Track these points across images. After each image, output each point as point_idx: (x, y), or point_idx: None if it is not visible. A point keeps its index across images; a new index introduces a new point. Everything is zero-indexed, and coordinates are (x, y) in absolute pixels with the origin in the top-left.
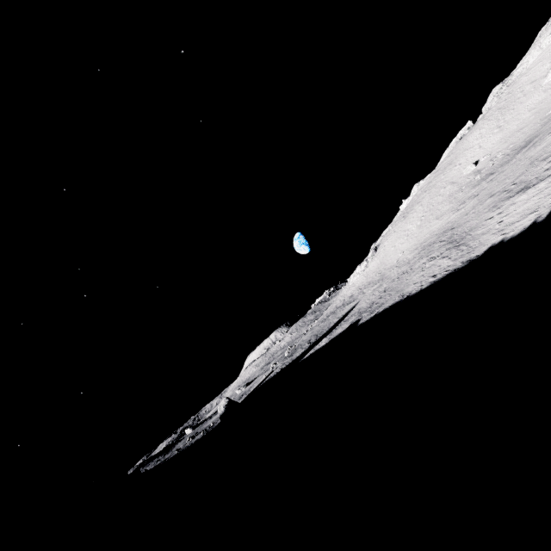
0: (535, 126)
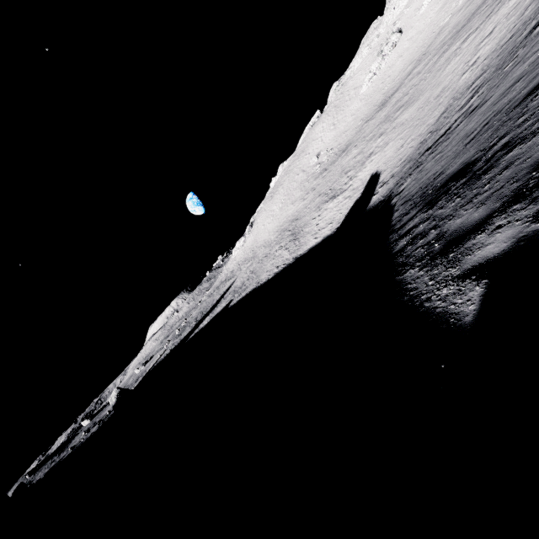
0: (352, 132)
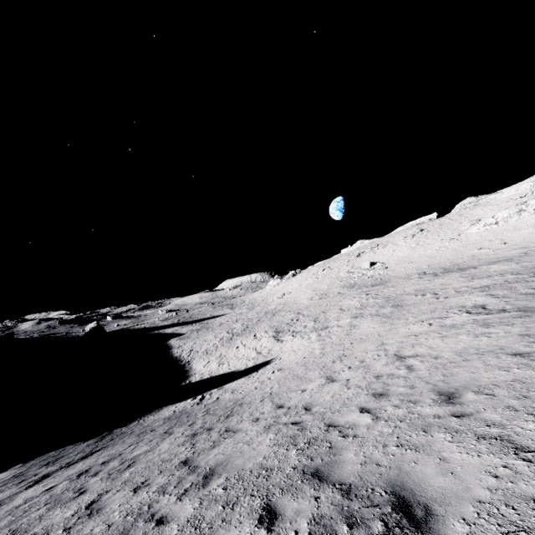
0: (411, 269)
